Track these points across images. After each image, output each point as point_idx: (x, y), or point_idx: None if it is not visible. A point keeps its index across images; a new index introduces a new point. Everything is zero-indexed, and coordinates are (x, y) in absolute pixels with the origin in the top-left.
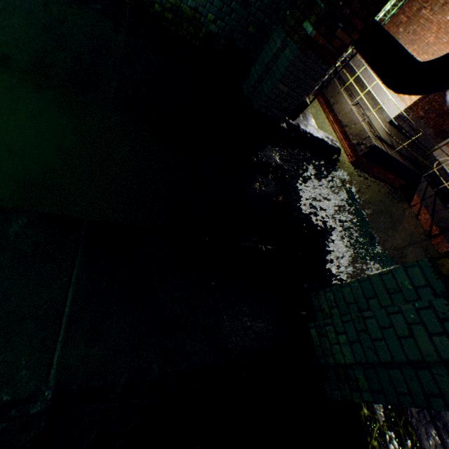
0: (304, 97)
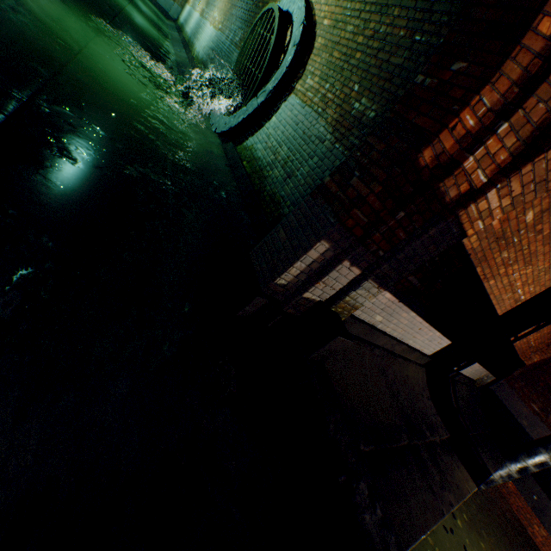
0: (299, 259)
